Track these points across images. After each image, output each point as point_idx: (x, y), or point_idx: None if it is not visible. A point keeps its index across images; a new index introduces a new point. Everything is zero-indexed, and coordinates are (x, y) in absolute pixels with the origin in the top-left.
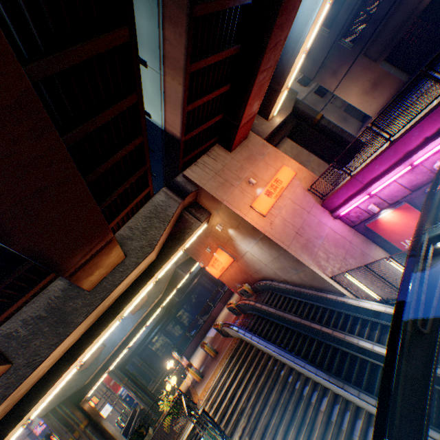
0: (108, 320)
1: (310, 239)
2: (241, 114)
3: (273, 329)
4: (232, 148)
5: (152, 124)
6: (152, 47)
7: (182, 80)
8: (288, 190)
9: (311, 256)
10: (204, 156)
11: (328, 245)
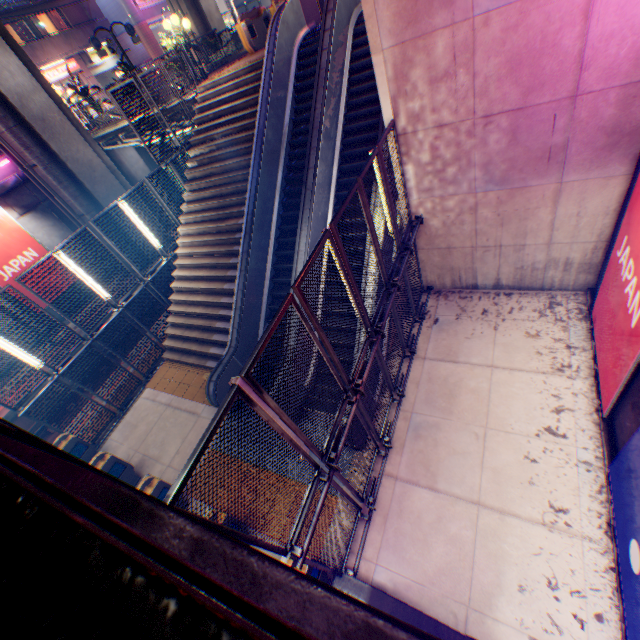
0: None
1: None
2: None
3: None
4: None
5: None
6: None
7: None
8: None
9: (405, 27)
10: None
11: (495, 45)
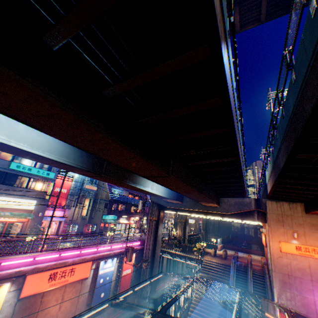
0: (202, 213)
1: (291, 284)
2: (312, 209)
3: (243, 281)
4: (306, 212)
5: (265, 178)
6: (268, 172)
7: (270, 188)
8: (315, 260)
9: (280, 287)
10: (286, 202)
11: (298, 299)
